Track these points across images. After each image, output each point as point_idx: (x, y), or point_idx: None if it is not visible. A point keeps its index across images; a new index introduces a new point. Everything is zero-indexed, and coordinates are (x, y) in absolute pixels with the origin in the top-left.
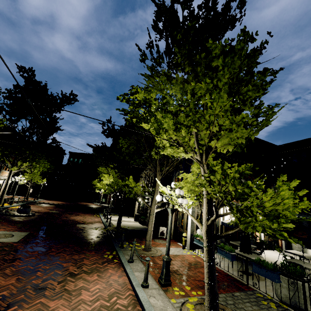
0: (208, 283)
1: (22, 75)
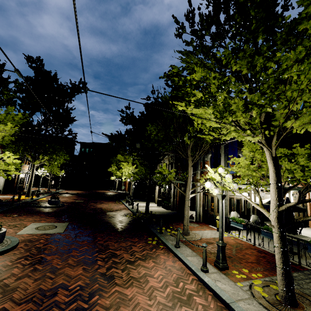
0: (283, 268)
1: (31, 65)
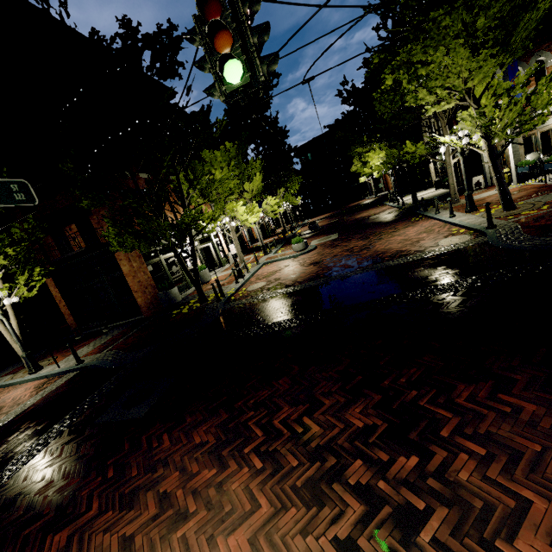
0: (498, 189)
1: None
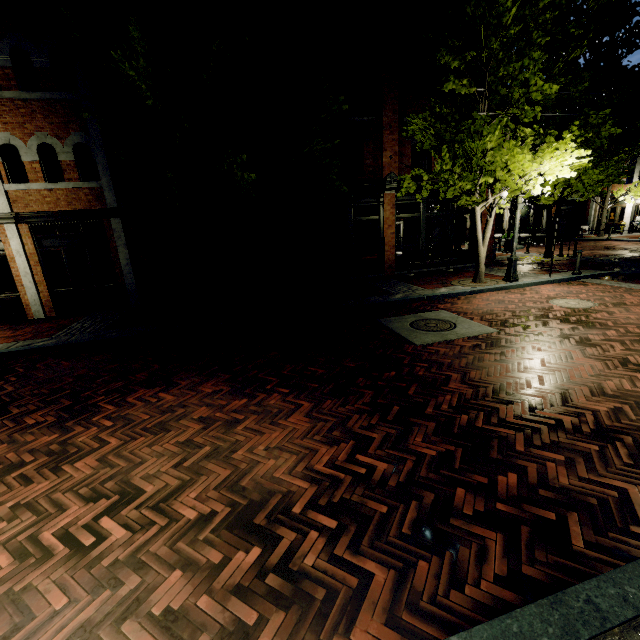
0: None
1: None
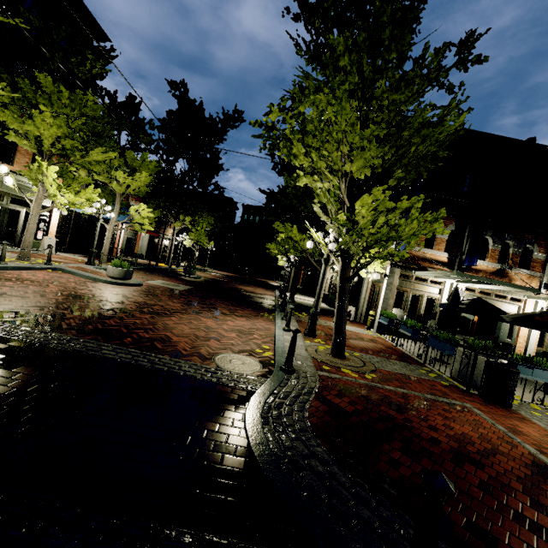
0: (335, 322)
1: (173, 94)
